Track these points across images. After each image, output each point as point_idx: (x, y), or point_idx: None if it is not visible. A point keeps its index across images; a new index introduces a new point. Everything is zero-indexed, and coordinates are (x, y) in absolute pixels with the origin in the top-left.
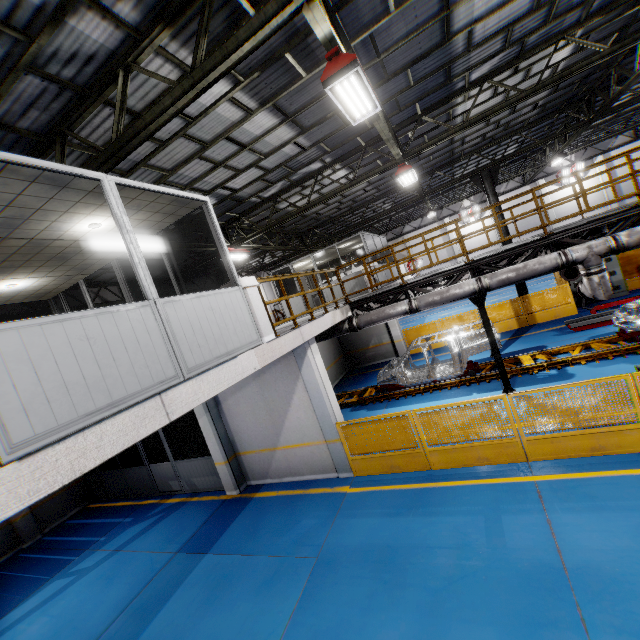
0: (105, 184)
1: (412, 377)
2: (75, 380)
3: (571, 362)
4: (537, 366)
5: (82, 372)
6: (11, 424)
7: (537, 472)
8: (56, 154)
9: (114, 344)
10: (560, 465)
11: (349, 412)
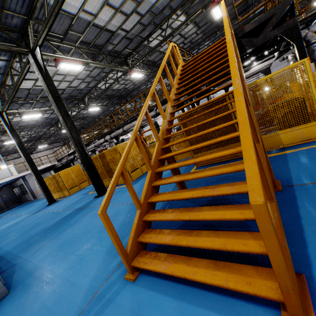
0: None
1: None
2: None
3: None
4: None
5: None
6: None
7: None
8: None
9: None
10: None
11: None
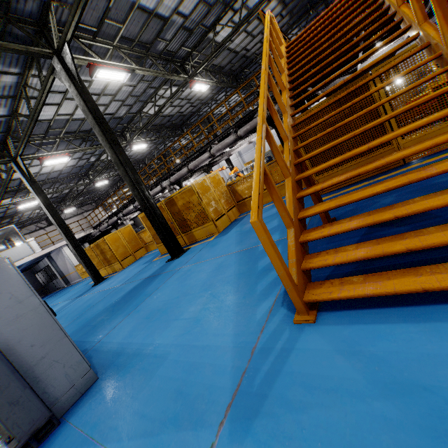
0: None
1: None
2: None
3: None
4: None
5: None
6: None
7: None
8: None
9: None
10: None
11: None
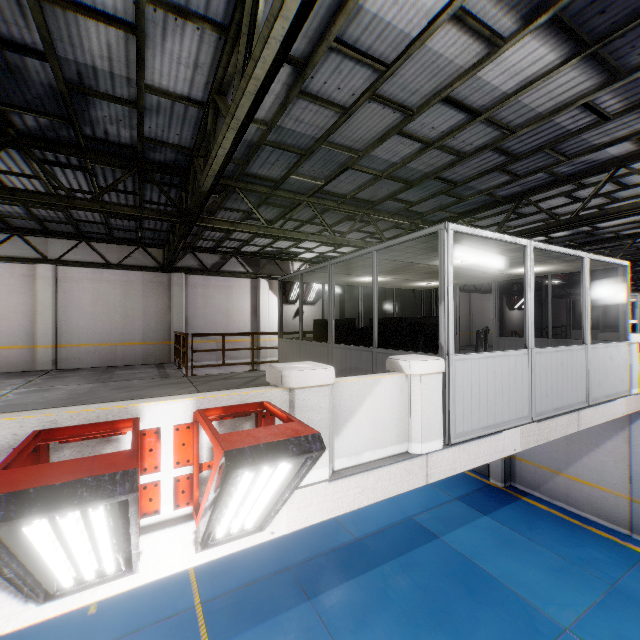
0: (585, 260)
1: None
2: (554, 387)
3: None
4: None
5: (557, 384)
6: (536, 402)
7: None
8: (508, 212)
9: (568, 370)
10: None
11: None
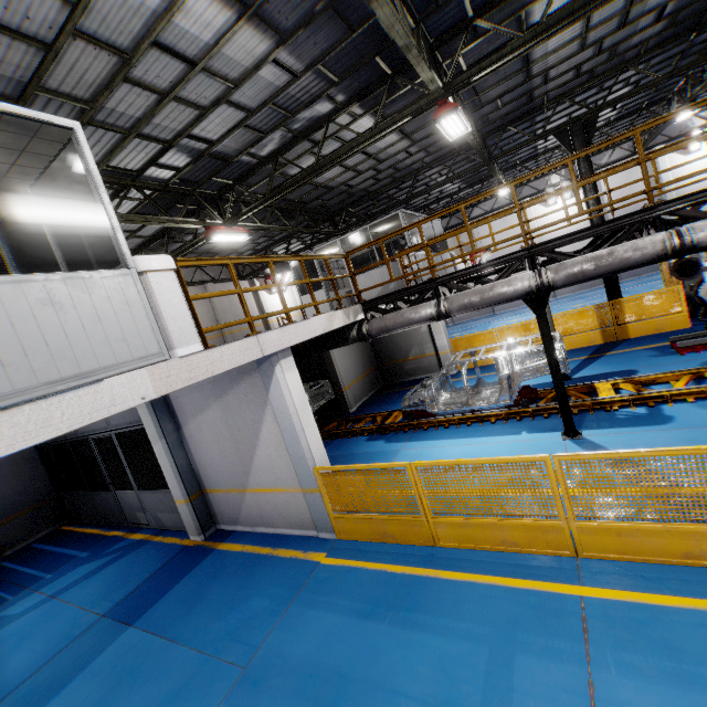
0: None
1: (448, 402)
2: None
3: (670, 398)
4: (618, 400)
5: None
6: None
7: (588, 580)
8: None
9: None
10: (628, 573)
11: (364, 441)
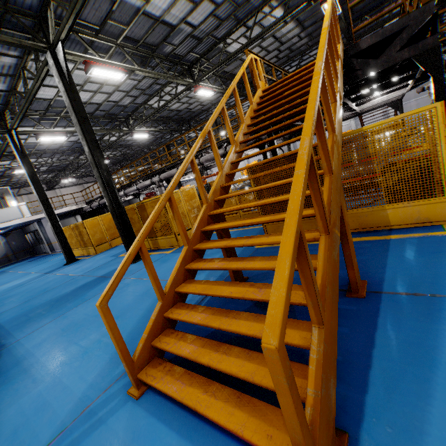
0: None
1: None
2: None
3: None
4: None
5: None
6: None
7: None
8: None
9: None
10: None
11: None
